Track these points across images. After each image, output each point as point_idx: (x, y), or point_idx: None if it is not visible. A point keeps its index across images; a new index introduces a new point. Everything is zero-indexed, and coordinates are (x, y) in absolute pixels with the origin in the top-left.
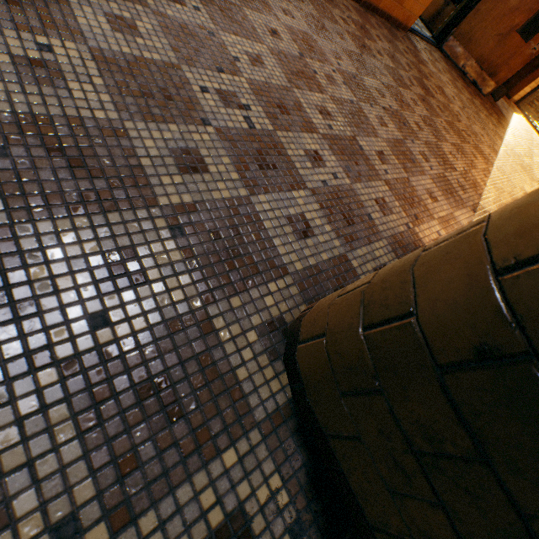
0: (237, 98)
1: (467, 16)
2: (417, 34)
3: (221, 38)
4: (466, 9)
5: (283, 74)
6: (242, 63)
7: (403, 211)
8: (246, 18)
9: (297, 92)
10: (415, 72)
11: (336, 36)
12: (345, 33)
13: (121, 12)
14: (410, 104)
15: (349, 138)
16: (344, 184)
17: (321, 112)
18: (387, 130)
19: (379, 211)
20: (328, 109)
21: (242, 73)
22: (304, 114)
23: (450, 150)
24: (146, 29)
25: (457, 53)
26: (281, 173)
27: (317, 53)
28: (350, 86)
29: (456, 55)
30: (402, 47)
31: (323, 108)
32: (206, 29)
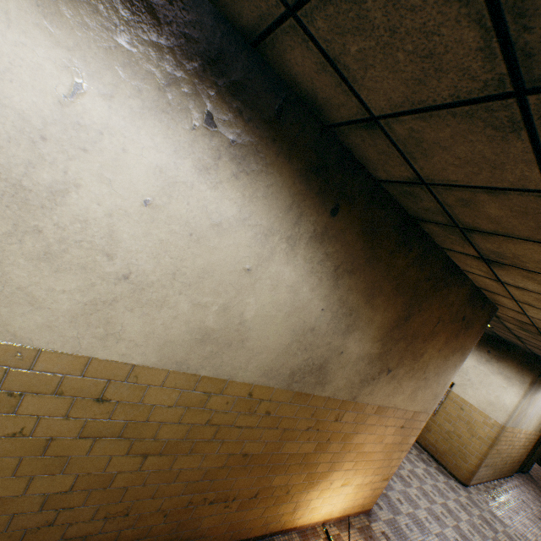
0: None
1: None
2: None
3: None
4: None
5: None
6: None
7: None
8: None
9: None
10: None
11: None
12: None
13: None
14: None
15: None
16: None
17: None
18: None
19: None
20: None
21: None
22: None
23: None
24: None
25: None
26: None
27: None
28: None
29: None
30: None
31: None
32: None
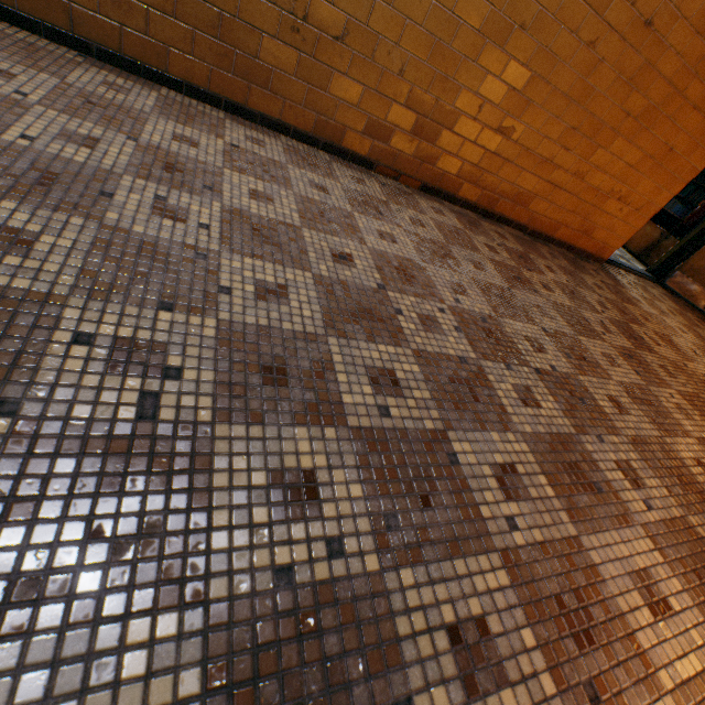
0: (166, 354)
1: (699, 250)
2: (620, 266)
3: (221, 261)
4: (694, 243)
5: (322, 313)
6: (236, 295)
7: (549, 667)
8: (299, 240)
9: (337, 342)
10: (615, 313)
11: (468, 265)
12: (488, 261)
13: (31, 223)
14: (600, 361)
15: (430, 434)
16: (359, 572)
17: (376, 379)
18: (538, 412)
19: (455, 676)
20: (397, 374)
21: (220, 310)
22: (328, 384)
23: (696, 453)
24: (57, 245)
25: (692, 291)
26: (140, 548)
27: (418, 284)
28: (471, 332)
29: (689, 292)
30: (591, 280)
31: (387, 370)
32: (199, 249)
